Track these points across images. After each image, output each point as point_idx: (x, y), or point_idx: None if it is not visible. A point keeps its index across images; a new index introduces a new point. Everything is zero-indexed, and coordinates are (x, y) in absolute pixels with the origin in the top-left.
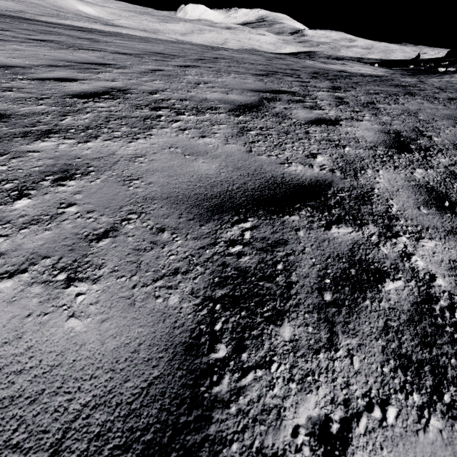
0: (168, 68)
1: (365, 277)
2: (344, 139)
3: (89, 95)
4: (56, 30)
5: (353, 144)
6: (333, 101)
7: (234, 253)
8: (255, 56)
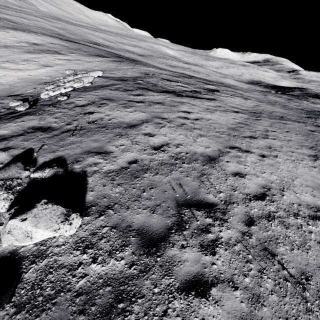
0: (271, 107)
1: (316, 134)
2: (316, 128)
3: (271, 114)
4: (225, 88)
5: (318, 129)
6: (316, 122)
7: (305, 131)
8: (282, 100)
